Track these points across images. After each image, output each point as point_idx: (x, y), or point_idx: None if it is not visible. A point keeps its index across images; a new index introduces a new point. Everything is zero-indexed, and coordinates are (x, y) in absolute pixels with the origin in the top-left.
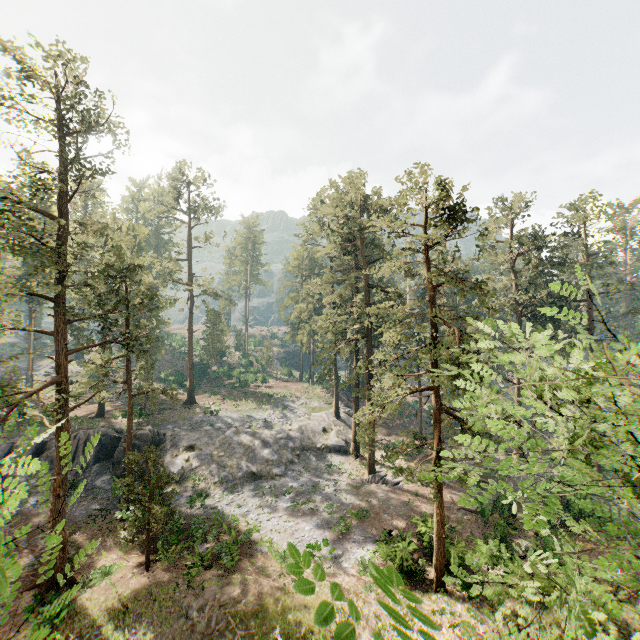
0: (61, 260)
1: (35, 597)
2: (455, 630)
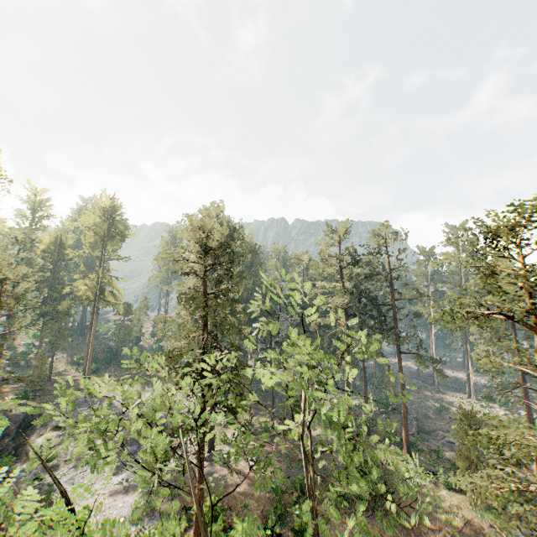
0: None
1: None
2: None
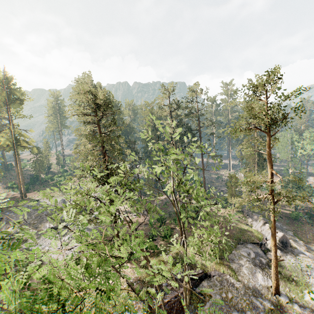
0: None
1: None
2: None
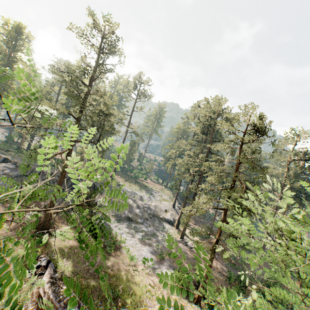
0: (85, 104)
1: (35, 232)
2: None
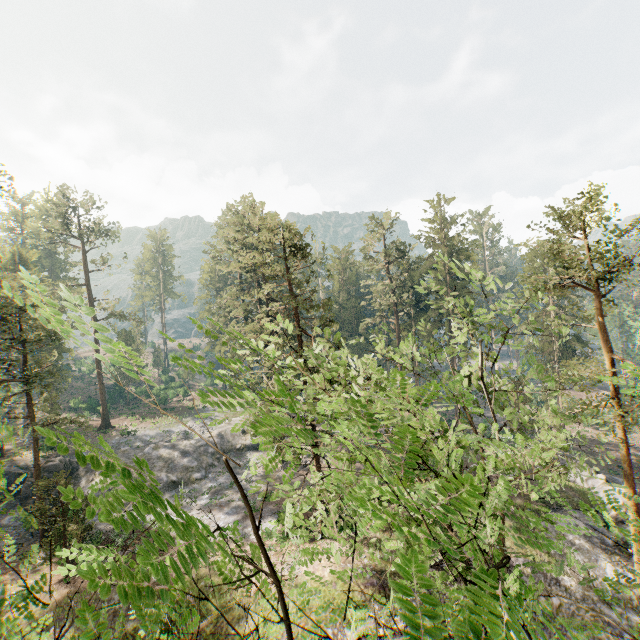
0: None
1: None
2: (330, 560)
